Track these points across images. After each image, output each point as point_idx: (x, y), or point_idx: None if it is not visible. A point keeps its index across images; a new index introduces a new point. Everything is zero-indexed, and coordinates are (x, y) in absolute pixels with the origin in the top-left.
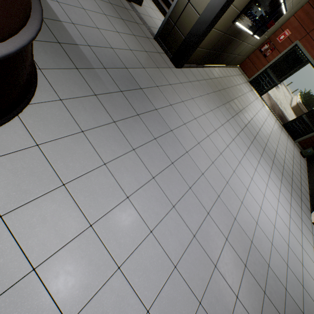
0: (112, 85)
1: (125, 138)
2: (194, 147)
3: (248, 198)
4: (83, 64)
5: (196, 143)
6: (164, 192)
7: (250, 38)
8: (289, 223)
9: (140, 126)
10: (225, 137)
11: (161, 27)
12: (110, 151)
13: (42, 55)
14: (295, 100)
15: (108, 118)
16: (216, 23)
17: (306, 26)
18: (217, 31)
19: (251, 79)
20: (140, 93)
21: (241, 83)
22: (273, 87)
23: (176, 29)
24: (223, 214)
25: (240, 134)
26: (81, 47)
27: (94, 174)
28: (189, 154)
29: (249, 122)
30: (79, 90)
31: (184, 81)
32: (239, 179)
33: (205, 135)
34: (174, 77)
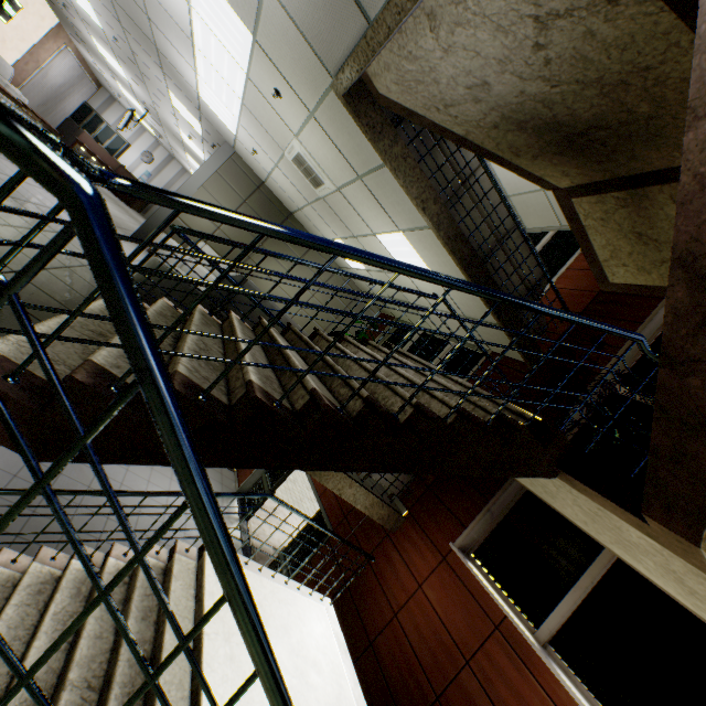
0: None
1: None
2: None
3: None
4: None
5: None
6: None
7: None
8: None
9: None
10: None
11: None
12: None
13: None
14: None
15: None
16: None
17: None
18: None
19: (241, 486)
20: None
21: None
22: (264, 500)
23: None
24: None
25: None
26: None
27: None
28: None
29: None
30: None
31: None
32: None
33: None
34: None
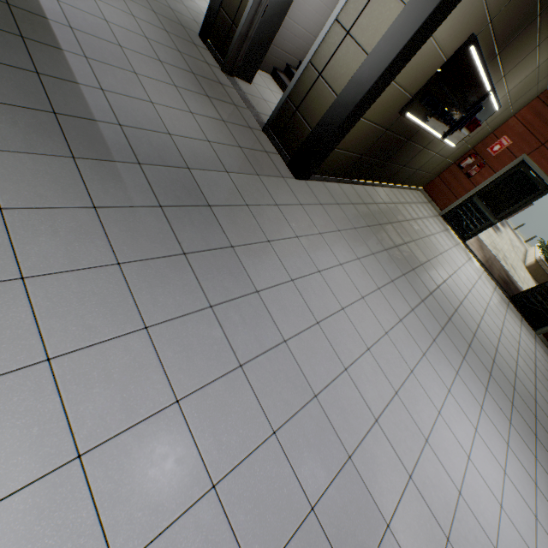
0: (143, 193)
1: (133, 300)
2: (304, 331)
3: (428, 465)
4: (92, 151)
5: (313, 322)
6: (196, 443)
7: (438, 144)
8: (534, 539)
9: (182, 278)
10: (384, 313)
11: (275, 113)
12: (77, 329)
13: (4, 127)
14: (532, 254)
15: (105, 255)
16: (366, 109)
17: (539, 132)
18: (371, 124)
19: (445, 211)
20: (203, 214)
21: (426, 216)
22: (486, 227)
23: (298, 117)
24: (357, 510)
25: (417, 309)
26: (102, 125)
27: (2, 386)
28: (289, 346)
29: (439, 288)
30: (58, 195)
31: (308, 202)
32: (408, 413)
33: (336, 306)
34: (289, 193)
